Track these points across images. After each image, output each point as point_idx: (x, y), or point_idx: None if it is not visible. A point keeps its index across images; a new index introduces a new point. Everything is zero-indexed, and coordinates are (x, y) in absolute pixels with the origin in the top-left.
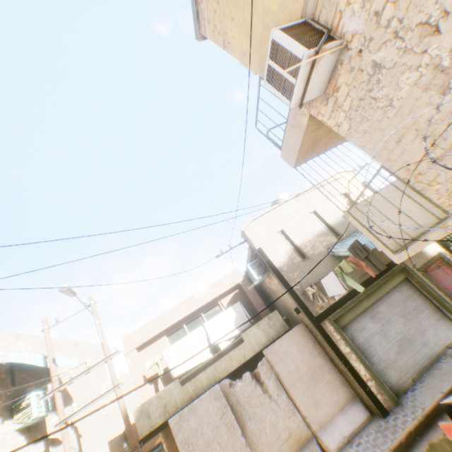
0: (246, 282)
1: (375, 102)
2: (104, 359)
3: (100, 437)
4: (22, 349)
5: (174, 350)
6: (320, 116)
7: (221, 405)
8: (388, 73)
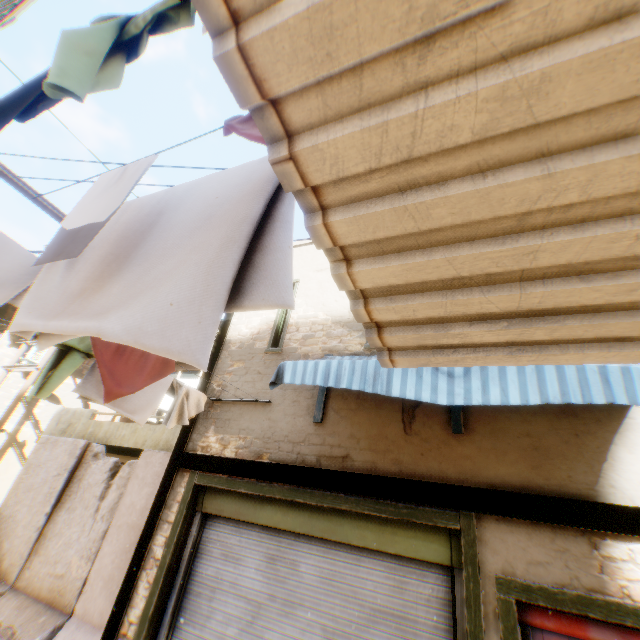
0: None
1: None
2: None
3: None
4: None
5: None
6: None
7: (66, 465)
8: None
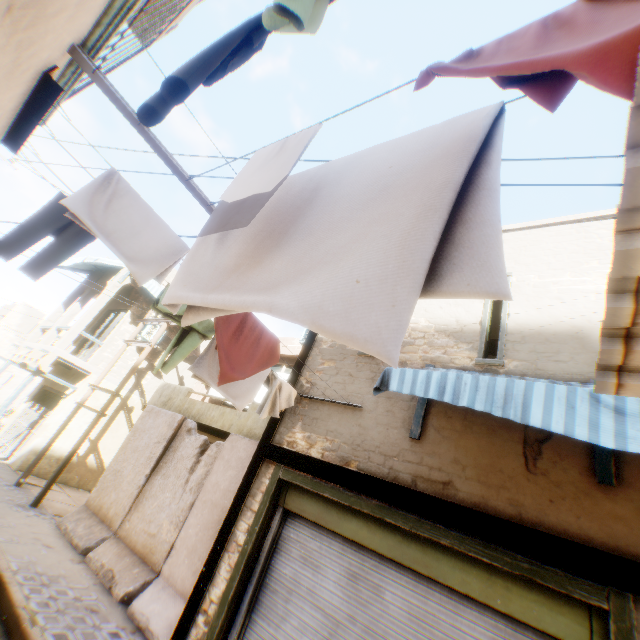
0: None
1: None
2: (165, 319)
3: None
4: None
5: None
6: None
7: (164, 434)
8: None
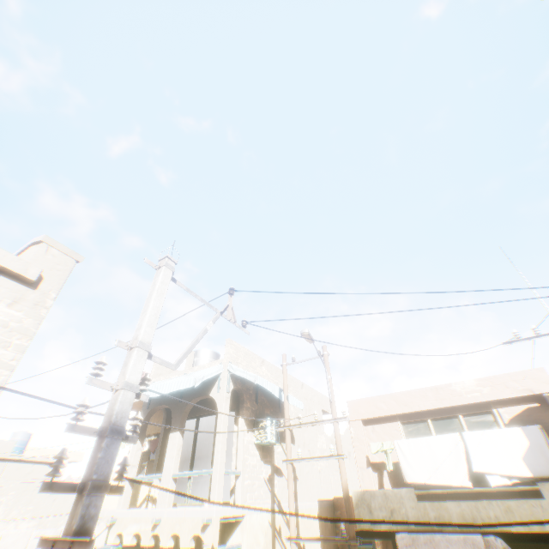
0: None
1: None
2: (331, 419)
3: (312, 491)
4: (263, 373)
5: (410, 447)
6: None
7: None
8: None
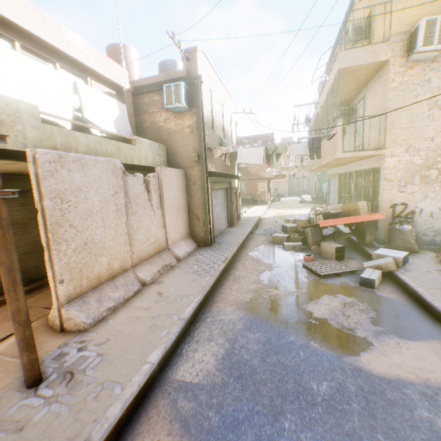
0: (130, 96)
1: (413, 91)
2: None
3: None
4: None
5: (6, 58)
6: (391, 67)
7: (117, 184)
8: (427, 88)
